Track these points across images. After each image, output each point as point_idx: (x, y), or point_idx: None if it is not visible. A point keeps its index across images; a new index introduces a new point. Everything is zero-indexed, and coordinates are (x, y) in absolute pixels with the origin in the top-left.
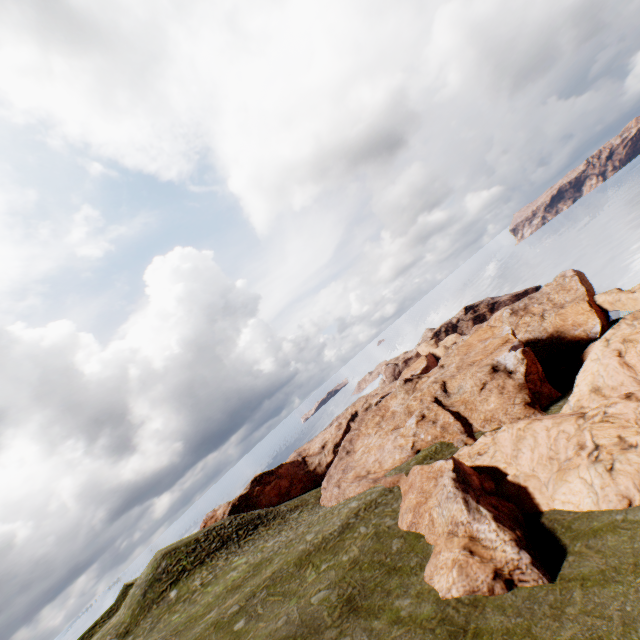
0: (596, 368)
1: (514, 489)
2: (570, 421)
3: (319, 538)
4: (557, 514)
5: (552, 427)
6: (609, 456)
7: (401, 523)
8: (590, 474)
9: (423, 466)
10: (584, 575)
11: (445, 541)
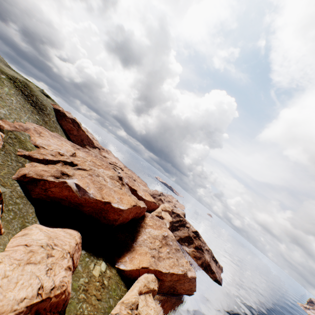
0: None
1: None
2: None
3: None
4: None
5: None
6: None
7: None
8: None
9: None
10: None
11: None
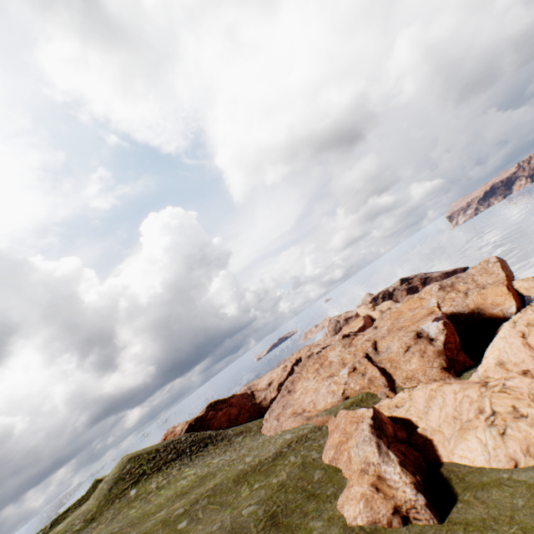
0: (502, 345)
1: (421, 440)
2: (474, 388)
3: (256, 461)
4: (455, 466)
5: (459, 391)
6: (503, 422)
7: (324, 457)
8: (485, 435)
9: (348, 411)
10: (468, 521)
11: (357, 477)
